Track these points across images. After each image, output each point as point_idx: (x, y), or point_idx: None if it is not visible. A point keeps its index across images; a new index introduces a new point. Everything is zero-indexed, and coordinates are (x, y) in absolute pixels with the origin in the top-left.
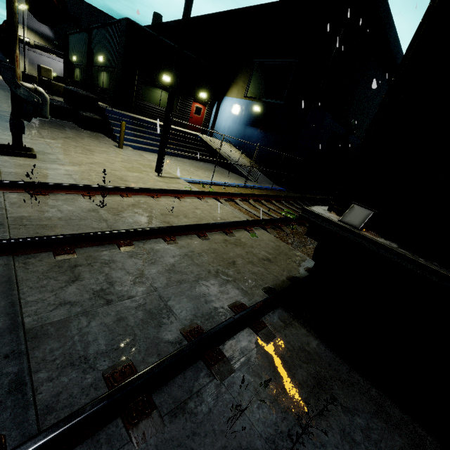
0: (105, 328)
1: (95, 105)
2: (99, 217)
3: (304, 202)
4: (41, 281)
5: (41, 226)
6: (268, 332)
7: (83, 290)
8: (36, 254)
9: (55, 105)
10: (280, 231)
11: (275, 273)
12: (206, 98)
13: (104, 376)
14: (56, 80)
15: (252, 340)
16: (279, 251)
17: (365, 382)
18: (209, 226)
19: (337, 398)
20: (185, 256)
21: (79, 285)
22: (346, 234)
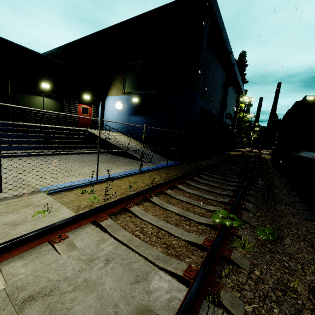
0: None
1: None
2: None
3: (204, 174)
4: None
5: None
6: None
7: None
8: None
9: None
10: (235, 273)
11: None
12: (90, 99)
13: None
14: None
15: None
16: None
17: None
18: None
19: None
20: None
21: None
22: None
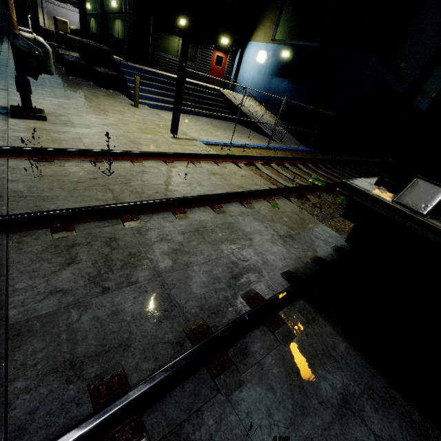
0: (97, 324)
1: (109, 59)
2: (105, 187)
3: (334, 166)
4: (34, 264)
5: (42, 197)
6: (287, 331)
7: (78, 275)
8: (33, 232)
9: (71, 62)
10: (305, 201)
11: (297, 254)
12: (228, 45)
13: (89, 388)
14: (73, 34)
15: (267, 341)
16: (303, 225)
17: (404, 402)
18: (225, 196)
19: (369, 423)
20: (195, 233)
21: (75, 268)
22: (402, 221)
